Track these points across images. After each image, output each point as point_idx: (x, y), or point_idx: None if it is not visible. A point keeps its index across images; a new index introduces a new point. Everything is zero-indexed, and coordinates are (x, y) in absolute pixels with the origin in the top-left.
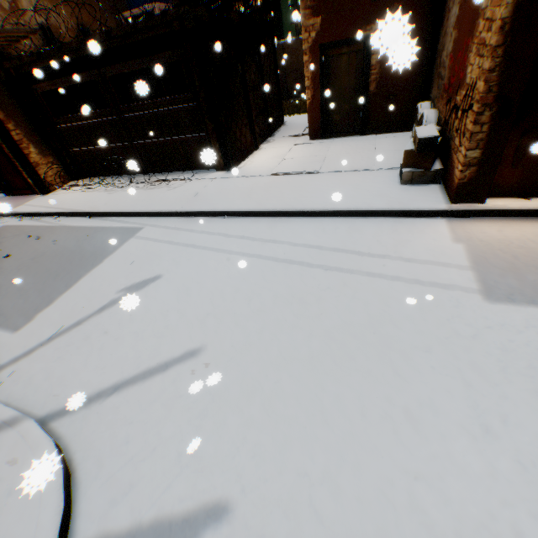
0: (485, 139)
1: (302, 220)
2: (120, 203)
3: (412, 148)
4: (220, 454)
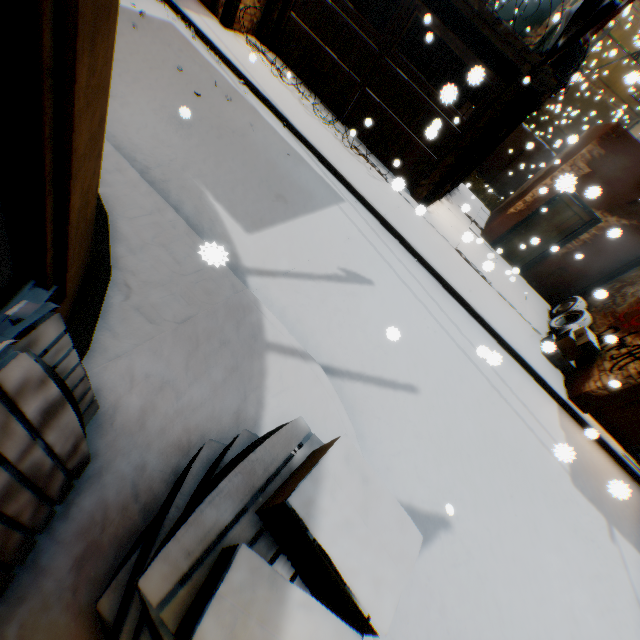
0: (630, 386)
1: (474, 322)
2: (323, 144)
3: (574, 339)
4: (441, 485)
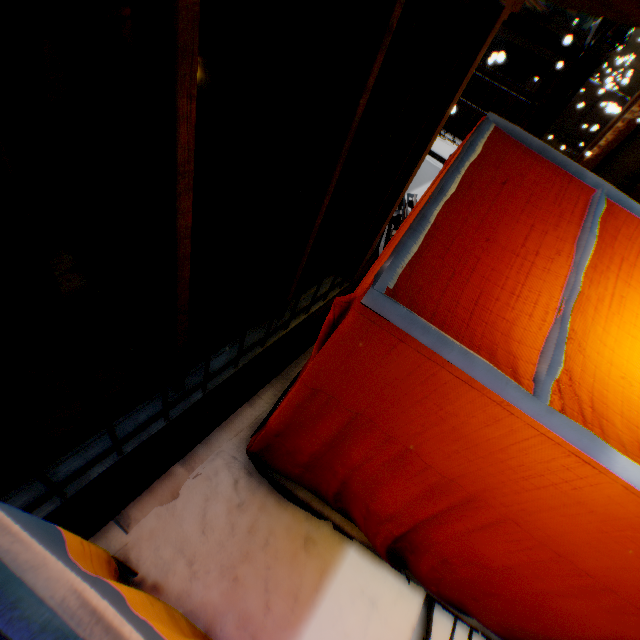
0: None
1: None
2: None
3: None
4: None
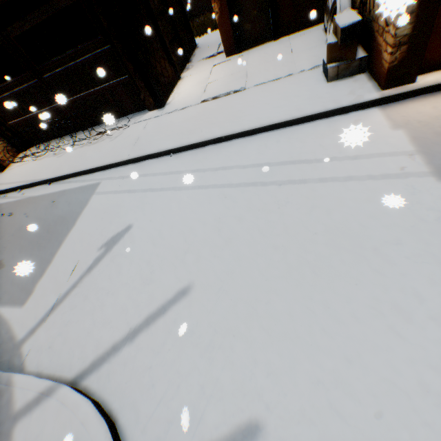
0: (416, 12)
1: (243, 141)
2: (72, 164)
3: (334, 41)
4: (237, 379)
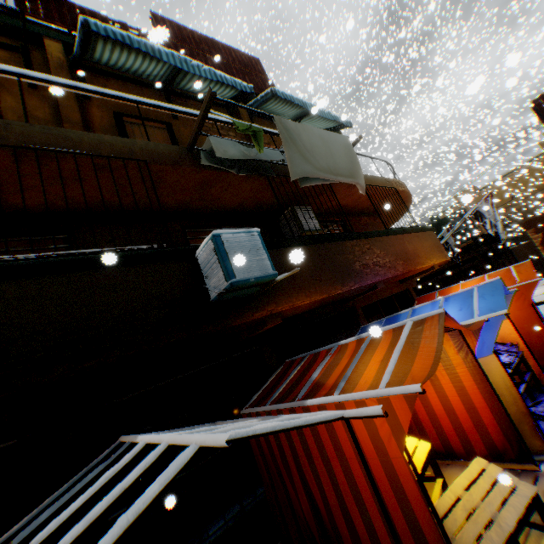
0: None
1: None
2: None
3: None
4: None
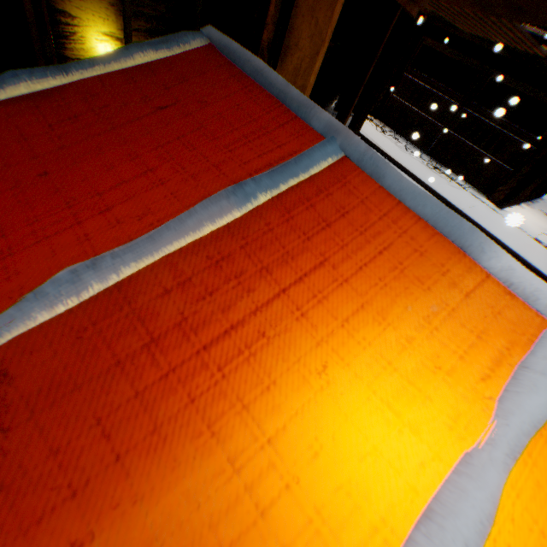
0: None
1: None
2: (413, 166)
3: None
4: None
